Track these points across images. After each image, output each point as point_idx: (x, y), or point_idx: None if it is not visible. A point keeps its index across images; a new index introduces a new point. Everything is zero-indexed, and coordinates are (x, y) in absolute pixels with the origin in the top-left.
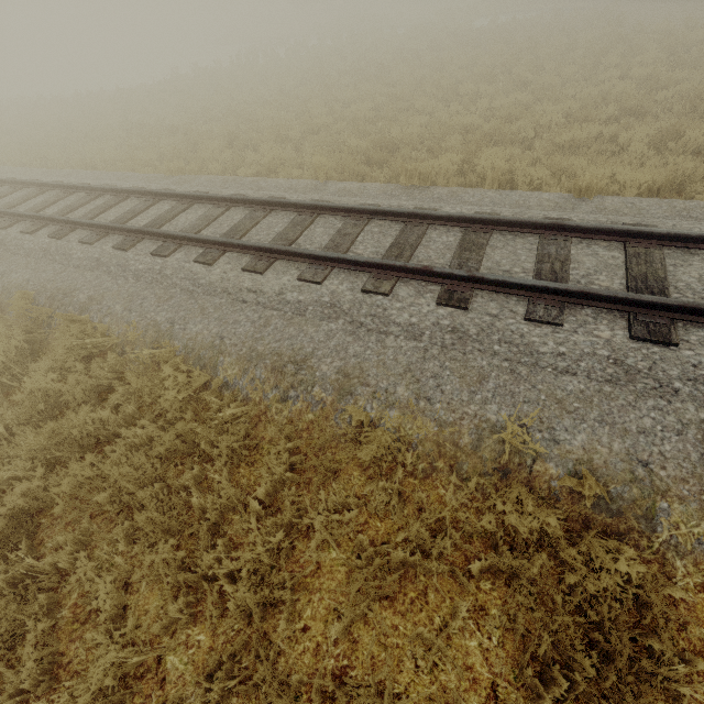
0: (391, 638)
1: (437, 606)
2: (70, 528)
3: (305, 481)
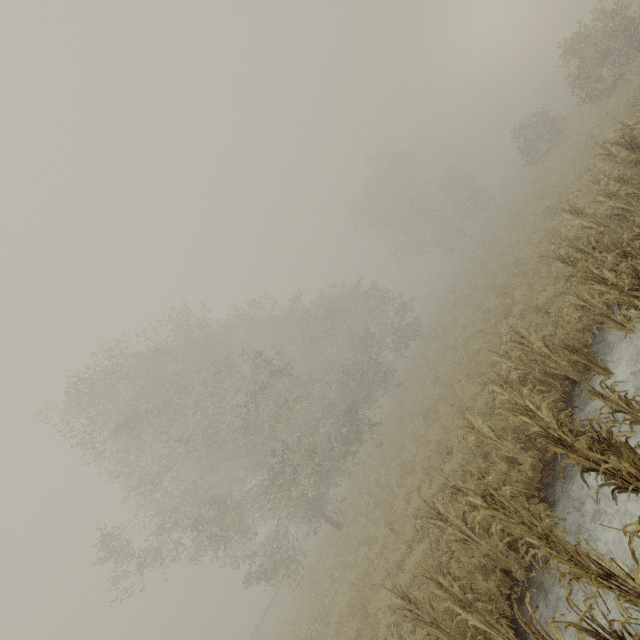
0: None
1: None
2: None
3: None
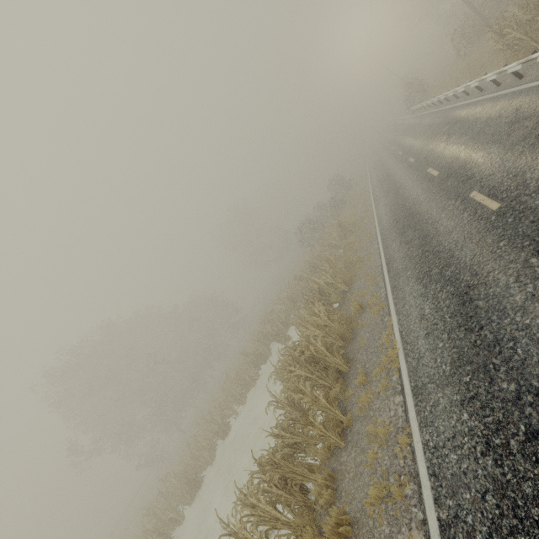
0: None
1: None
2: None
3: None
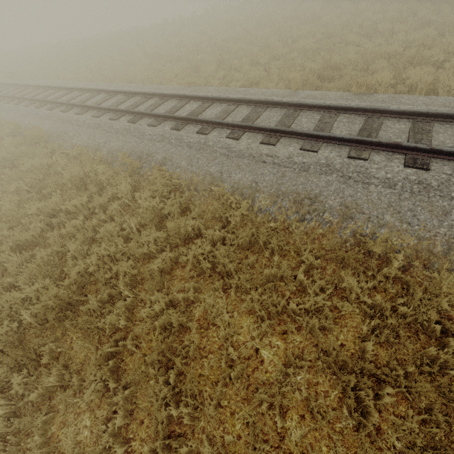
0: (399, 355)
1: (426, 342)
2: (183, 282)
3: (322, 267)
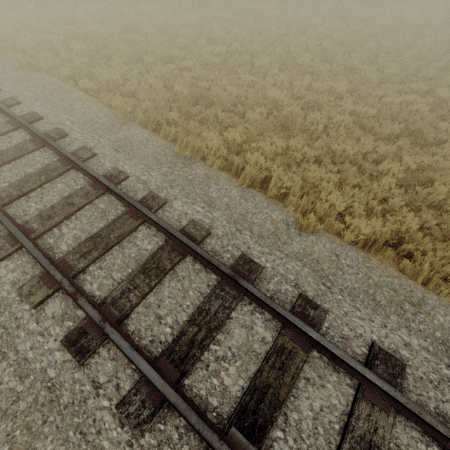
0: None
1: None
2: None
3: None
